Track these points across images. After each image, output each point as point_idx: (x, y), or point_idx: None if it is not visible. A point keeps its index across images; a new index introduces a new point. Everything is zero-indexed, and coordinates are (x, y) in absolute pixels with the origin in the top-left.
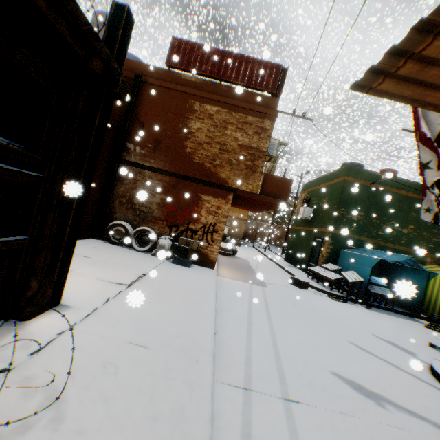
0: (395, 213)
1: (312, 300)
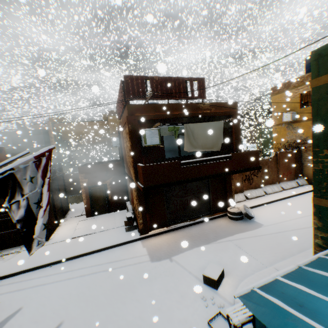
0: None
1: (163, 296)
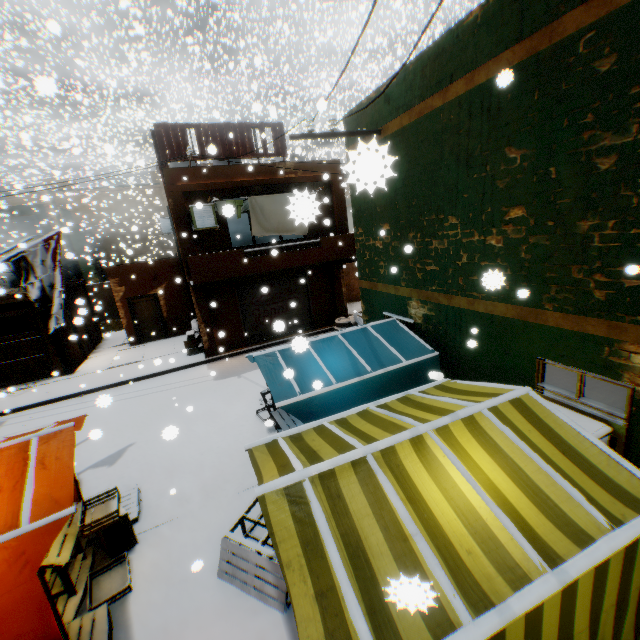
0: (454, 184)
1: (219, 403)
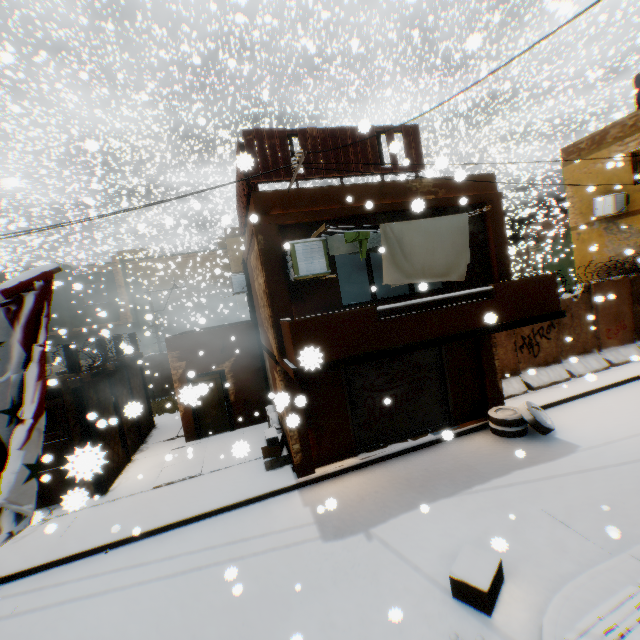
0: None
1: (356, 631)
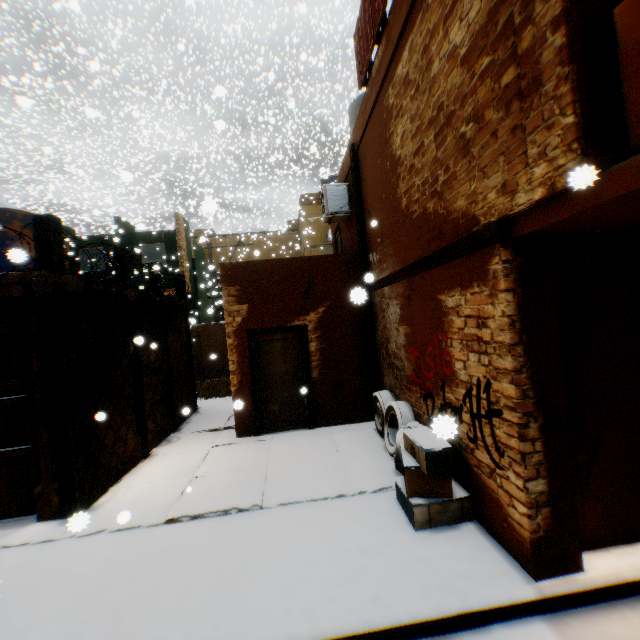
0: None
1: None
